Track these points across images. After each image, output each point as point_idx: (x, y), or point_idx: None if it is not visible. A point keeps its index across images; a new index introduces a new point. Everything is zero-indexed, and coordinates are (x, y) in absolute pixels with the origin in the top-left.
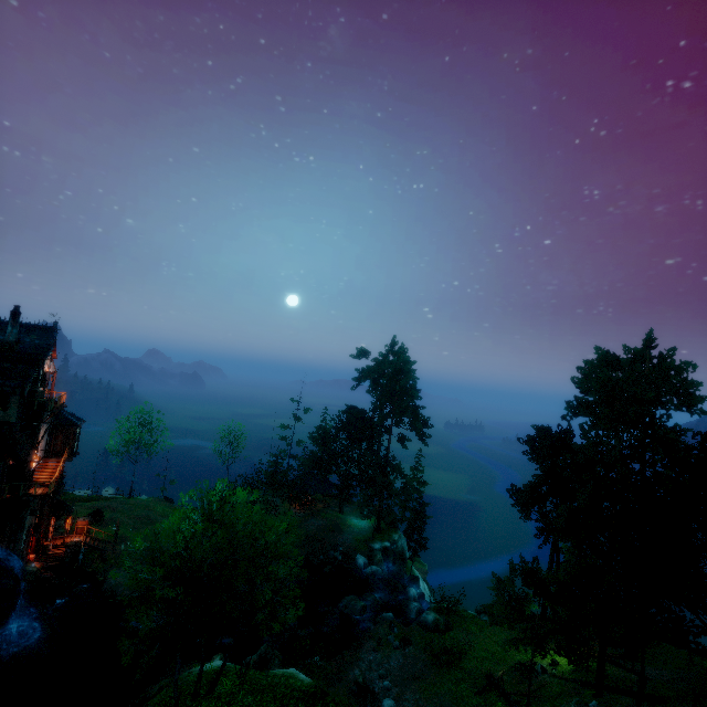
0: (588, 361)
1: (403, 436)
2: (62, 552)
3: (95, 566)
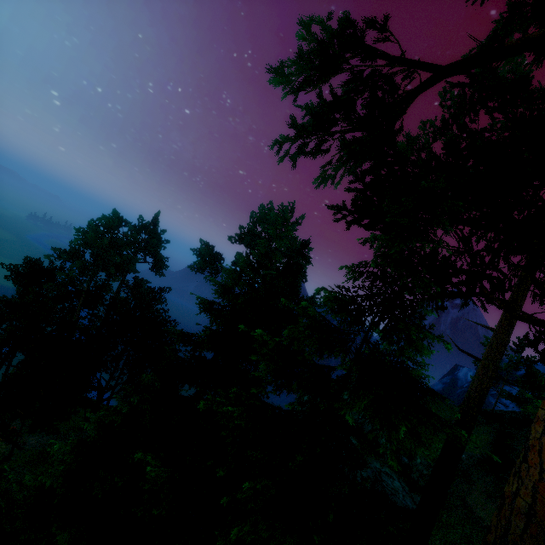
0: (98, 219)
1: None
2: None
3: None
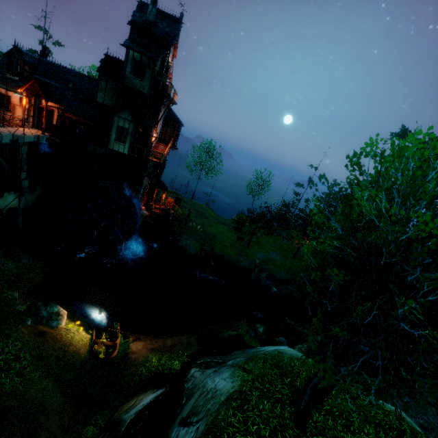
0: None
1: None
2: (159, 212)
3: (175, 229)
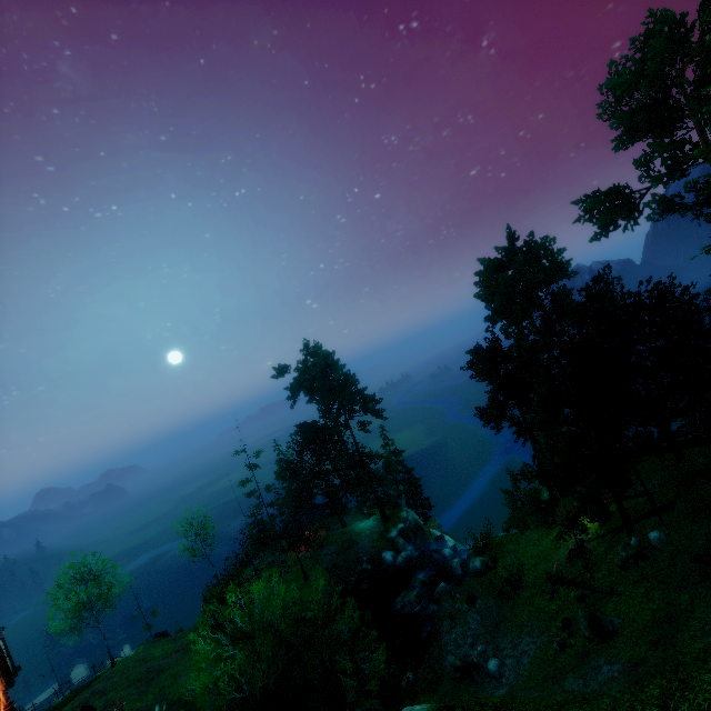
0: (480, 274)
1: (363, 424)
2: None
3: None
